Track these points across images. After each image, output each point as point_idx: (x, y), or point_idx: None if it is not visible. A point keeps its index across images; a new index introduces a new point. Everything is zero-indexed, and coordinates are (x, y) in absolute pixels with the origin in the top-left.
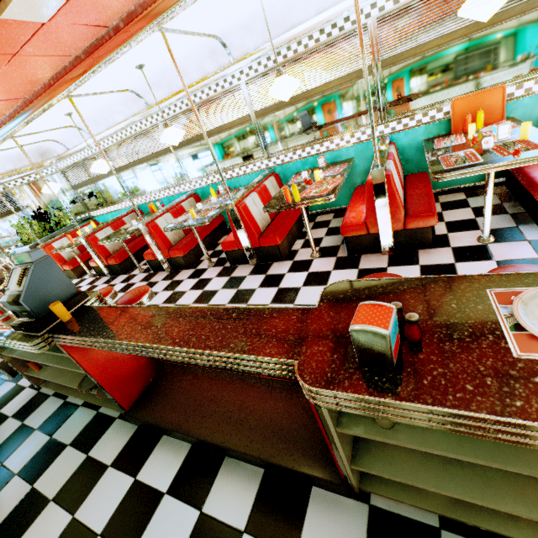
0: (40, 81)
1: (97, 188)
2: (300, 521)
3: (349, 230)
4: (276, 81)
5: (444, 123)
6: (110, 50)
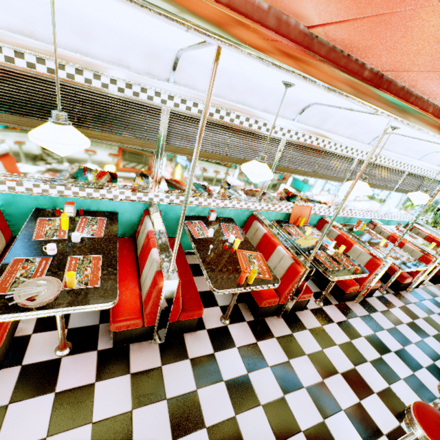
0: None
1: None
2: None
3: (268, 303)
4: (262, 166)
5: (284, 214)
6: None
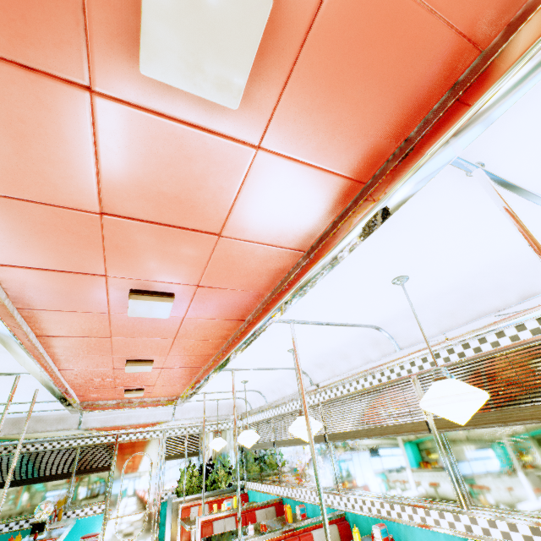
0: (210, 356)
1: (258, 455)
2: None
3: None
4: (432, 386)
5: None
6: (241, 337)
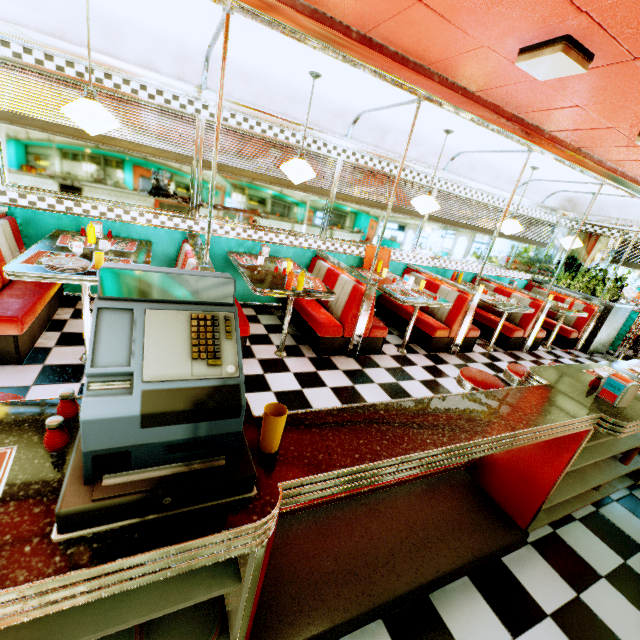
0: None
1: None
2: (523, 589)
3: (330, 331)
4: (301, 162)
5: (357, 258)
6: None
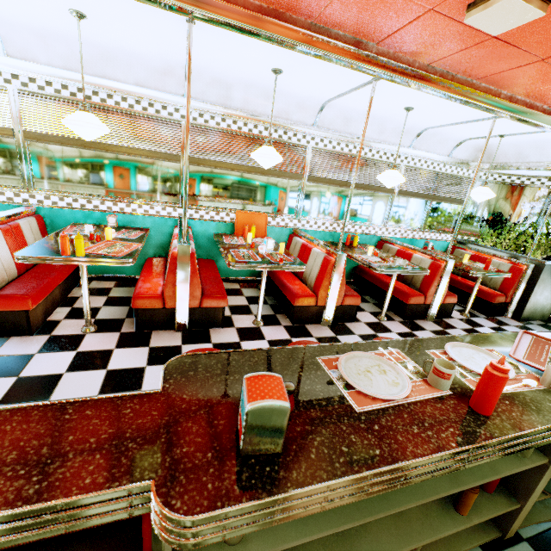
0: None
1: None
2: None
3: (143, 302)
4: (80, 113)
5: (230, 225)
6: None
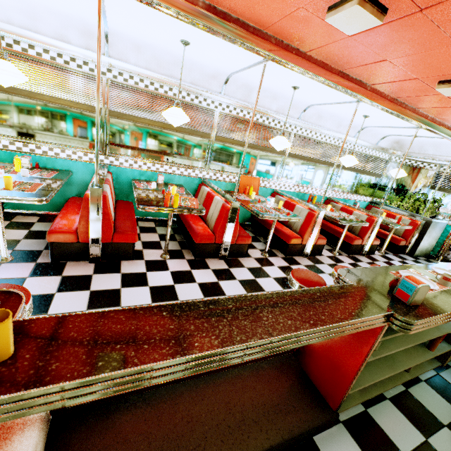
0: None
1: None
2: None
3: (203, 239)
4: (177, 109)
5: (234, 185)
6: None
